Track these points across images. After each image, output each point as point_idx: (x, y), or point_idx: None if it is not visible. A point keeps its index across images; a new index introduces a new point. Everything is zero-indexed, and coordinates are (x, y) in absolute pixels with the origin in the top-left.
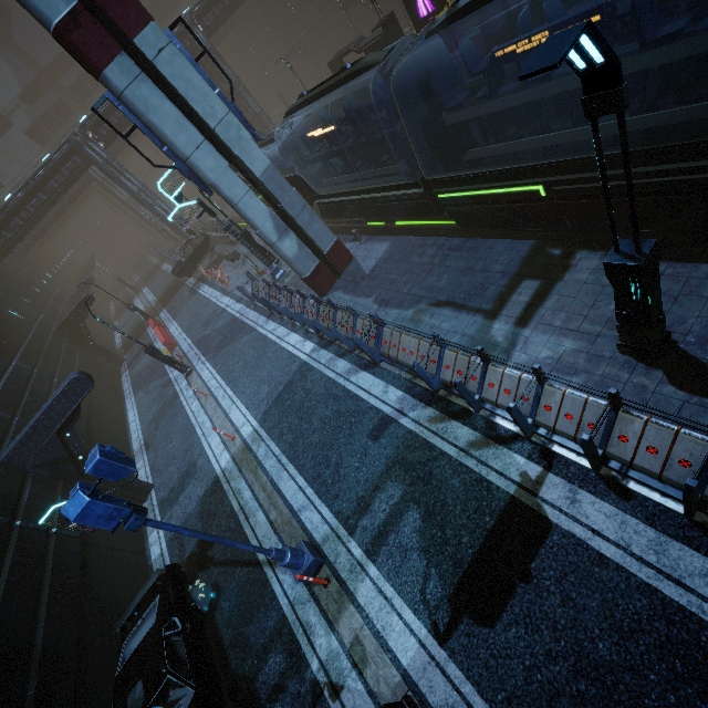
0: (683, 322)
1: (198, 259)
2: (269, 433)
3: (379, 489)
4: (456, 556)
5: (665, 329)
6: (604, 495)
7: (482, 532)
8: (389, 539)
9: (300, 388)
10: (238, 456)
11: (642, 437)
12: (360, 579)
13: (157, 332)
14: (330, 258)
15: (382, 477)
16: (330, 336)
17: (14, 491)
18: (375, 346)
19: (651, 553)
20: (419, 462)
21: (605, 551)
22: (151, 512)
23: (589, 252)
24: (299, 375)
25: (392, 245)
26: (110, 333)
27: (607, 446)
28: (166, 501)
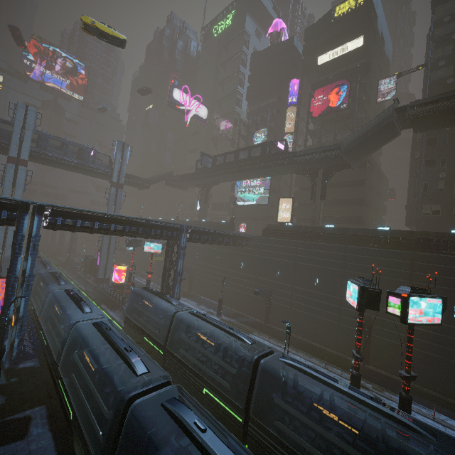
0: None
1: None
2: None
3: None
4: None
5: None
6: None
7: None
8: None
9: None
10: None
11: None
12: None
13: None
14: None
15: None
16: None
17: None
18: None
19: None
20: None
21: None
22: None
23: None
24: None
25: None
26: None
27: None
28: None
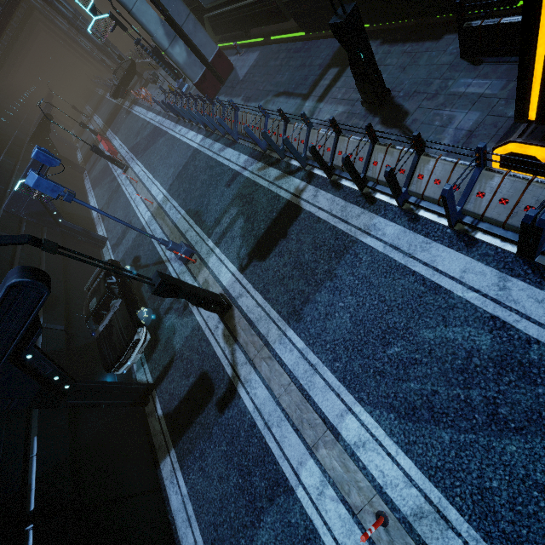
0: (401, 84)
1: (128, 82)
2: (172, 196)
3: (226, 212)
4: (256, 235)
5: (385, 86)
6: (330, 190)
7: (270, 221)
8: (227, 235)
9: (191, 166)
10: (154, 212)
11: (347, 149)
12: (210, 256)
13: (103, 144)
14: (214, 66)
15: (228, 206)
16: (210, 127)
17: (15, 225)
18: (234, 127)
19: (339, 212)
20: (248, 194)
21: (321, 216)
22: (107, 252)
23: (372, 42)
24: (192, 158)
25: (260, 53)
26: (73, 152)
27: (334, 160)
28: (115, 245)
